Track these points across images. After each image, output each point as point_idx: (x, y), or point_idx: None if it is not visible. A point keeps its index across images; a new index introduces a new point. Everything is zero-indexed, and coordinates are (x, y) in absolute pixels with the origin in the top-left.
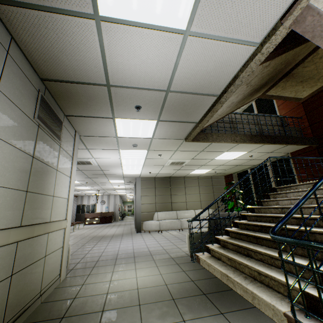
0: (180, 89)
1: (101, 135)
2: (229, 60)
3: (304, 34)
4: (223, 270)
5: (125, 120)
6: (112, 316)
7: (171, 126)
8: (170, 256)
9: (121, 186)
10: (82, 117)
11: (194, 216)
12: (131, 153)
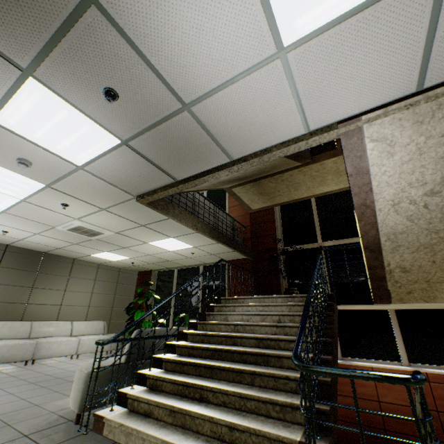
0: (204, 118)
1: None
2: (279, 126)
3: (344, 149)
4: (168, 438)
5: (56, 98)
6: None
7: (136, 165)
8: (19, 432)
9: None
10: None
11: (69, 332)
12: None
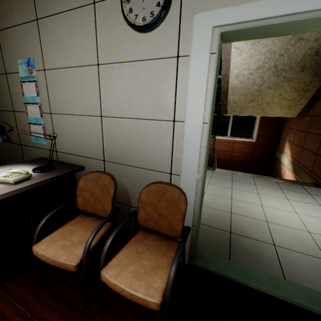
0: None
1: None
2: None
3: (222, 49)
4: None
5: None
6: None
7: None
8: None
9: None
10: None
11: None
12: None
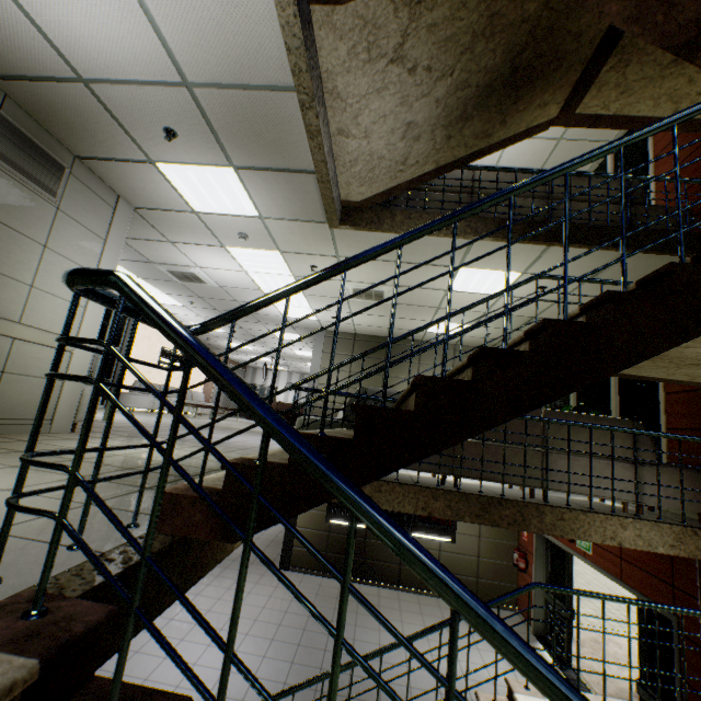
0: (206, 78)
1: (165, 206)
2: None
3: None
4: None
5: (176, 167)
6: (19, 455)
7: (271, 183)
8: None
9: (308, 353)
10: (103, 161)
11: None
12: (254, 257)
